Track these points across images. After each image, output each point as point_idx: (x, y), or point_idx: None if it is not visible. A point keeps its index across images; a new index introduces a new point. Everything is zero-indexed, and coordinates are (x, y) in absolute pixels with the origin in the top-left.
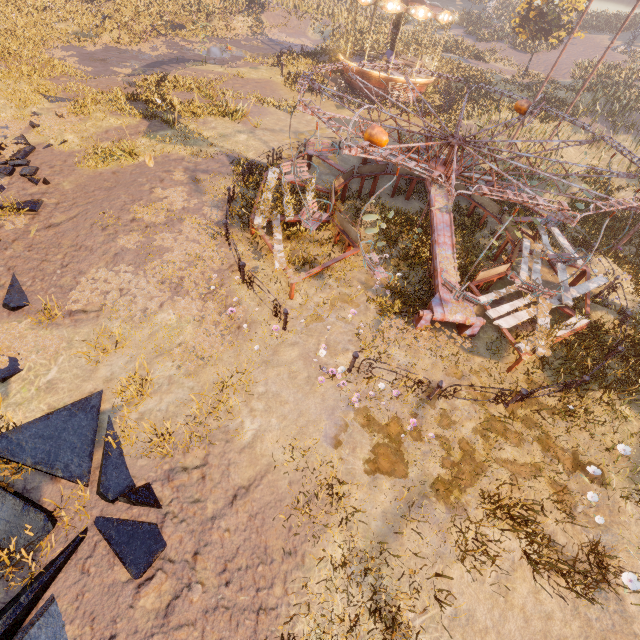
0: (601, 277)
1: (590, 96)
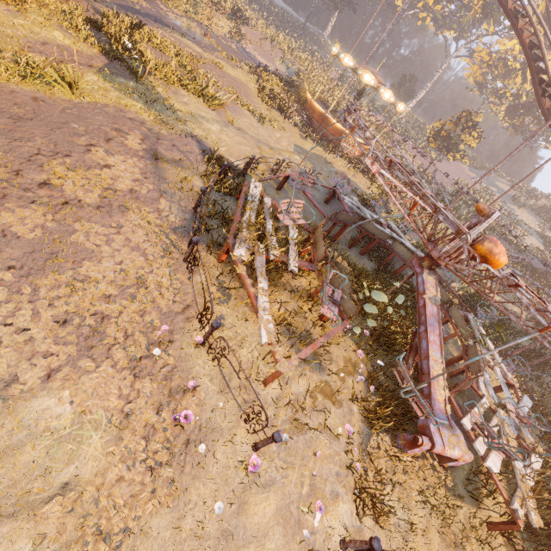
0: (527, 397)
1: (465, 206)
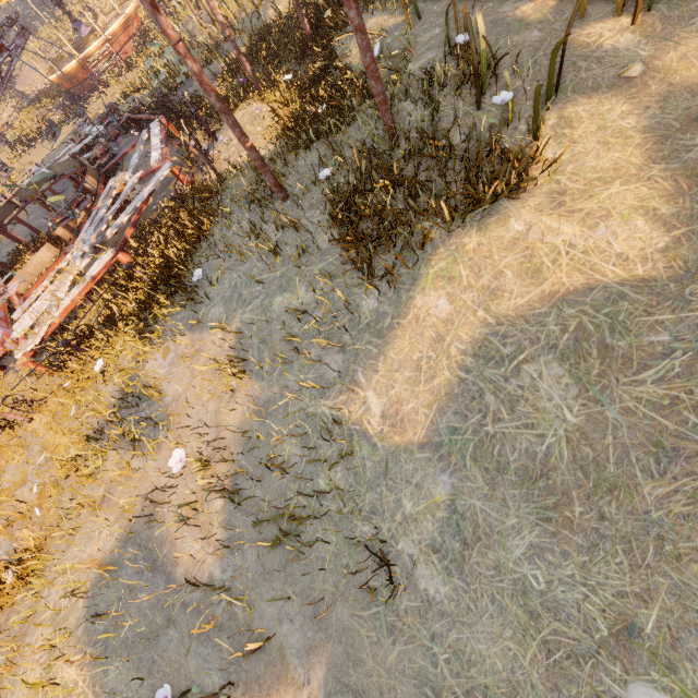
0: (166, 165)
1: None
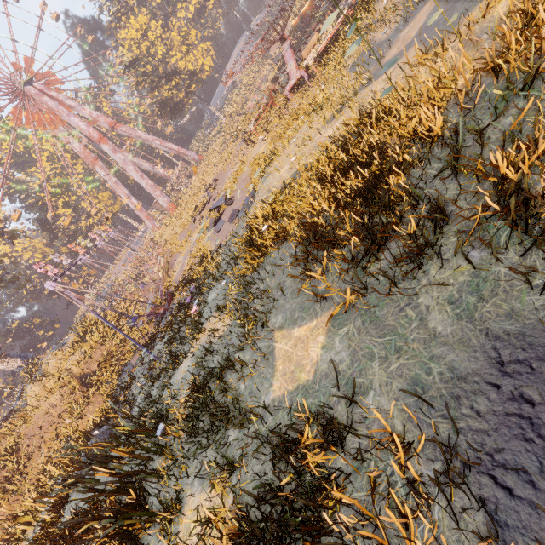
0: None
1: None
